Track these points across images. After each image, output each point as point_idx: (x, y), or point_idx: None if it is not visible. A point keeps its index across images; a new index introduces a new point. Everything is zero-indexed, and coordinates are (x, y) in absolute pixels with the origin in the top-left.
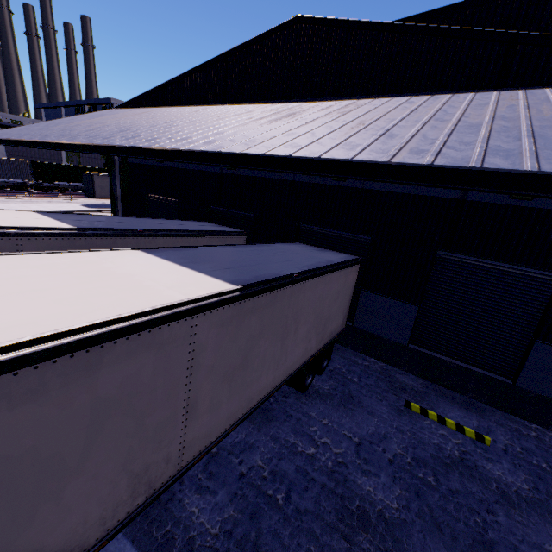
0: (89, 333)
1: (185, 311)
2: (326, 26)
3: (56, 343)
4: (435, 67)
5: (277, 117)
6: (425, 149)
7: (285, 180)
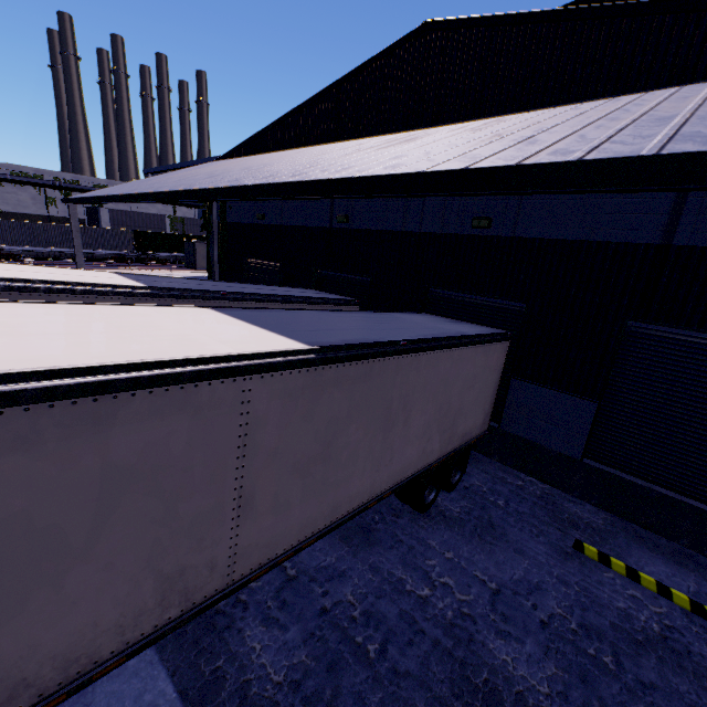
0: (98, 377)
1: (233, 369)
2: (464, 28)
3: (53, 383)
4: (619, 60)
5: (390, 144)
6: (576, 147)
7: (410, 232)
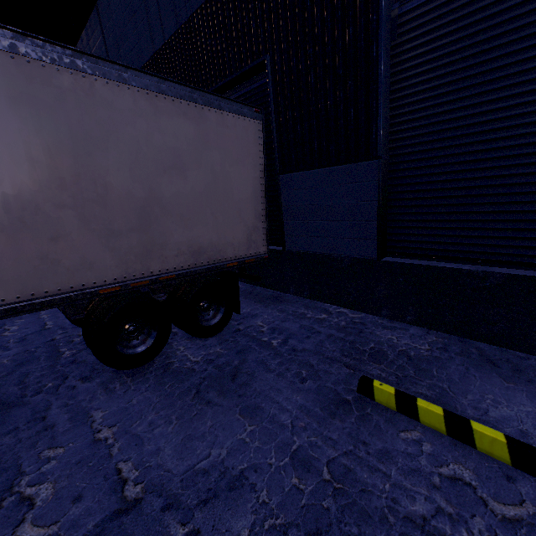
0: None
1: None
2: None
3: None
4: None
5: None
6: None
7: (159, 50)
